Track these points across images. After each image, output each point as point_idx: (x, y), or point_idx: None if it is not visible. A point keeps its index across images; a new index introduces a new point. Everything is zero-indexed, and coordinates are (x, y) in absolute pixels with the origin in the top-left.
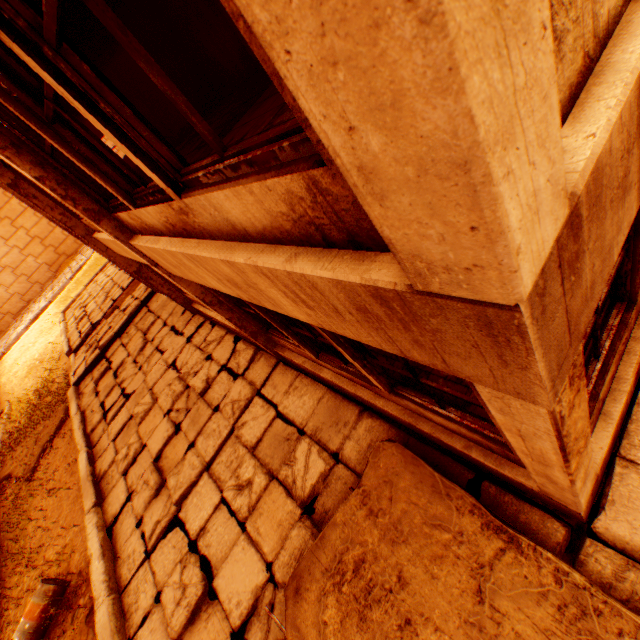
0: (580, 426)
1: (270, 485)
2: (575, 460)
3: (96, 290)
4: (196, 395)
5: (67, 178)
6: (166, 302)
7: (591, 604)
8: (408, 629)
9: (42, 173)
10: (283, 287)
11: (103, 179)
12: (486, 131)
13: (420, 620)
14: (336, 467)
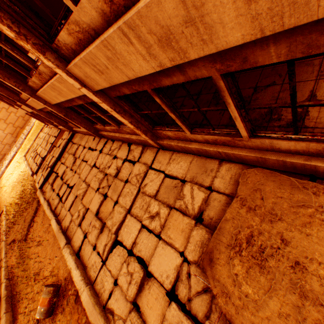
0: None
1: (171, 212)
2: None
3: (40, 141)
4: (112, 177)
5: (17, 15)
6: (82, 137)
7: None
8: (298, 267)
9: None
10: None
11: None
12: None
13: (306, 261)
14: (211, 194)
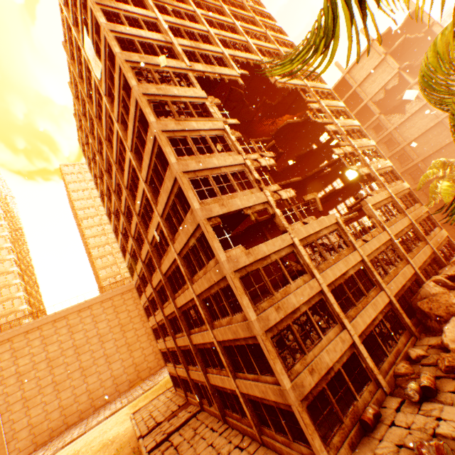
0: (308, 421)
1: None
2: (310, 431)
3: (159, 403)
4: None
5: (231, 362)
6: (208, 415)
7: None
8: None
9: (226, 360)
10: (272, 390)
11: (244, 367)
12: (282, 378)
13: None
14: None
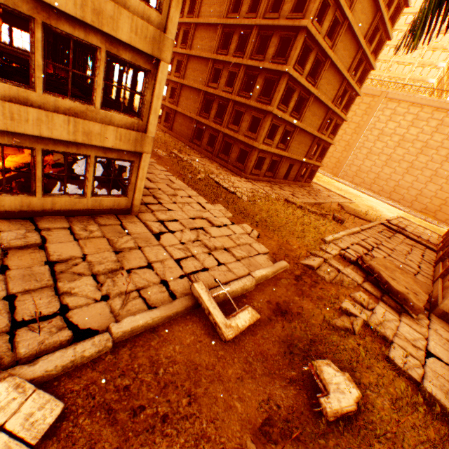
0: None
1: None
2: None
3: (419, 229)
4: (404, 256)
5: None
6: (432, 254)
7: (423, 296)
8: (399, 274)
9: None
10: None
11: None
12: None
13: (402, 276)
14: None
